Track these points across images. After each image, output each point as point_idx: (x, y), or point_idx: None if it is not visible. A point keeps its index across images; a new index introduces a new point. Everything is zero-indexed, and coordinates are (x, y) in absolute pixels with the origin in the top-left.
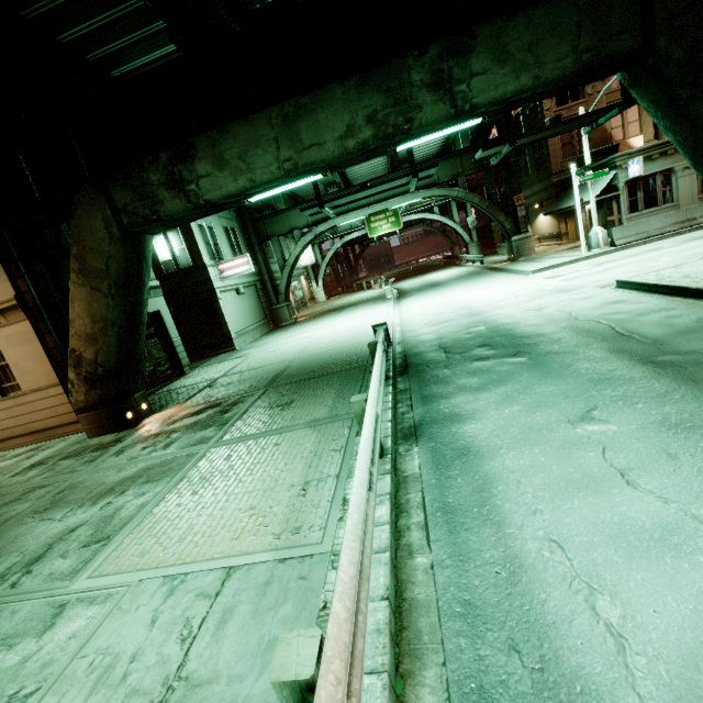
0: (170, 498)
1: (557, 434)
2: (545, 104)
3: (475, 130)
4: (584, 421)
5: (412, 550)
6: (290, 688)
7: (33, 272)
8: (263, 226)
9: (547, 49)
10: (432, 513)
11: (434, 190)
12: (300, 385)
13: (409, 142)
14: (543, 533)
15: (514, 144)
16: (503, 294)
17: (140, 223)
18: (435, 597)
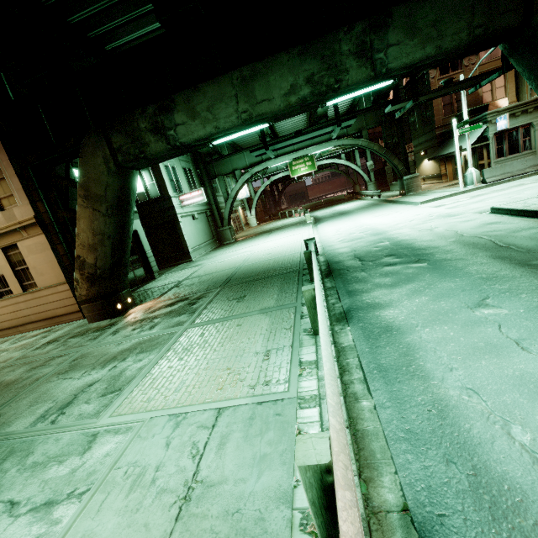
0: (162, 362)
1: (460, 316)
2: (431, 74)
3: (376, 93)
4: (481, 306)
5: (357, 397)
6: (313, 470)
7: (49, 198)
8: (211, 168)
9: (447, 25)
10: (369, 371)
11: (344, 140)
12: (249, 284)
13: (336, 98)
14: (460, 383)
15: (417, 100)
16: (400, 219)
17: (130, 160)
18: (381, 428)
